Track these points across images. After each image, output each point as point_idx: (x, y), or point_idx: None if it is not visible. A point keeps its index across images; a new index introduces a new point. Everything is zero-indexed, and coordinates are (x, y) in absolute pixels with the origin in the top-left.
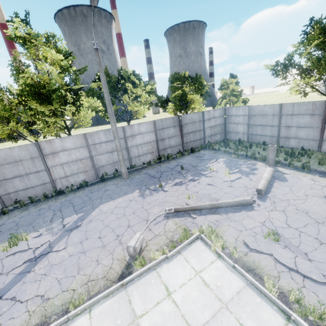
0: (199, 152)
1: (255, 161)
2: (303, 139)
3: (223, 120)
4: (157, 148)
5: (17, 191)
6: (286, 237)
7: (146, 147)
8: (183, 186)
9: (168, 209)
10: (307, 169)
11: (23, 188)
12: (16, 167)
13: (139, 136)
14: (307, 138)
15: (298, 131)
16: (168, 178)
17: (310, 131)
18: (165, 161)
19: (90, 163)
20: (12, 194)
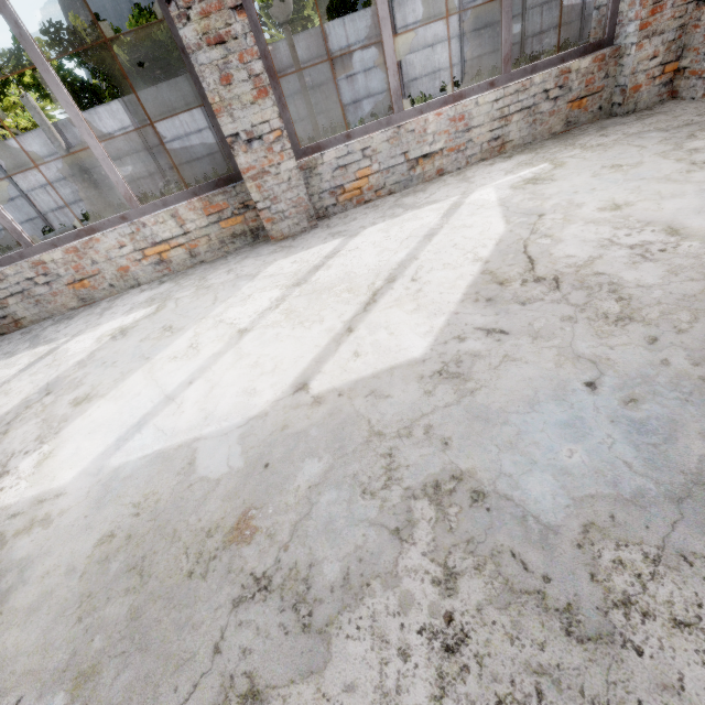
0: None
1: None
2: None
3: None
4: None
5: (481, 56)
6: None
7: None
8: None
9: None
10: None
11: (488, 51)
12: (491, 6)
13: None
14: None
15: None
16: None
17: None
18: None
19: (579, 4)
20: (475, 61)
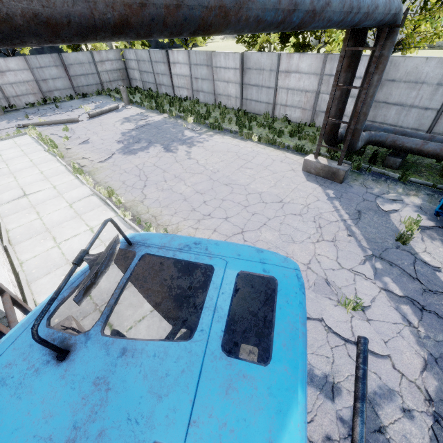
0: (91, 97)
1: (123, 102)
2: (167, 86)
3: (123, 64)
4: (40, 90)
5: None
6: (75, 130)
7: (24, 87)
8: (47, 117)
9: (18, 125)
10: (143, 106)
11: None
12: None
13: (11, 73)
14: (168, 85)
15: (163, 78)
16: (40, 113)
17: (167, 78)
18: (51, 103)
19: None
20: None
